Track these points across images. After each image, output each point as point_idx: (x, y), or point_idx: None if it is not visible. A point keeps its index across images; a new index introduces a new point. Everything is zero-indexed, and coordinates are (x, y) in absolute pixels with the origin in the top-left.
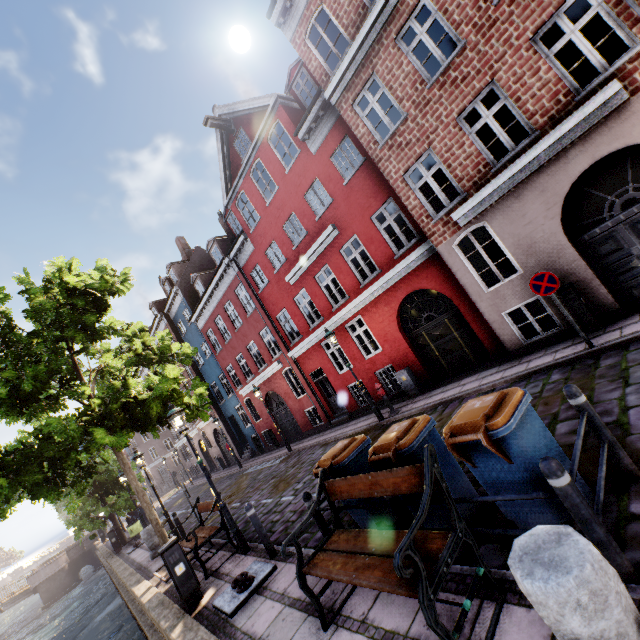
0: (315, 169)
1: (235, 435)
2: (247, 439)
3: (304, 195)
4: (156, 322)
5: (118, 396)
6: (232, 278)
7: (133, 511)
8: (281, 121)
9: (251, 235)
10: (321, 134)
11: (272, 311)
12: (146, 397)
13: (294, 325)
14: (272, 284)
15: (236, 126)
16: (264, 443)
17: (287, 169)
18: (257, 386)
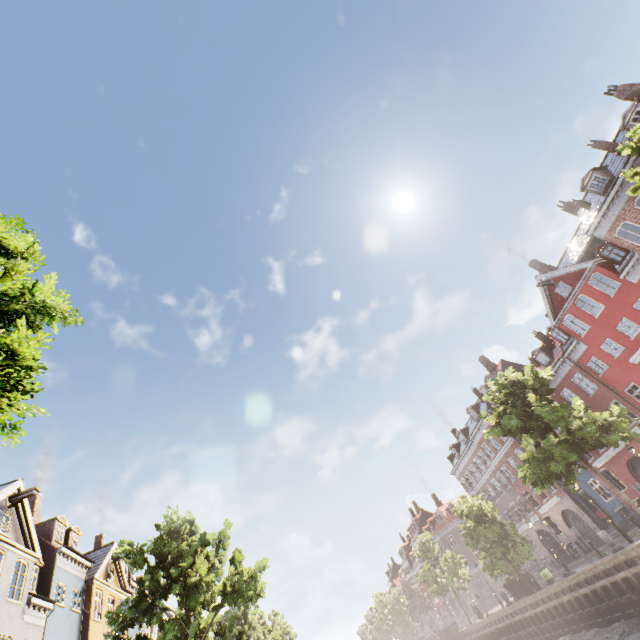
0: (638, 290)
1: (591, 514)
2: (609, 515)
3: (631, 306)
4: (481, 420)
5: (596, 420)
6: (567, 371)
7: (516, 577)
8: (598, 272)
9: (582, 339)
10: (638, 272)
11: (617, 387)
12: (615, 418)
13: (639, 397)
14: (612, 367)
15: (554, 281)
16: (636, 514)
17: (611, 295)
18: (613, 455)
